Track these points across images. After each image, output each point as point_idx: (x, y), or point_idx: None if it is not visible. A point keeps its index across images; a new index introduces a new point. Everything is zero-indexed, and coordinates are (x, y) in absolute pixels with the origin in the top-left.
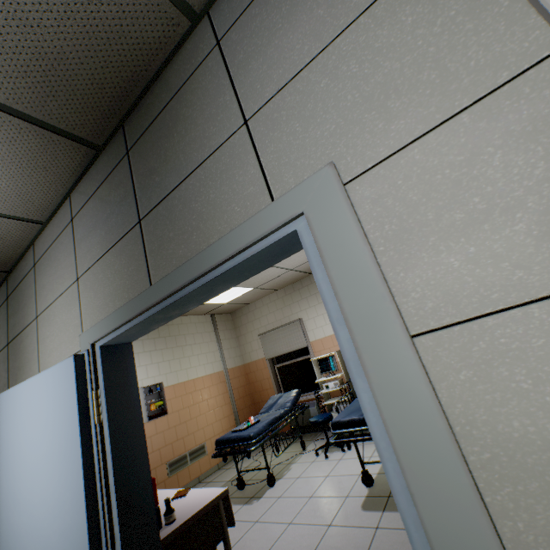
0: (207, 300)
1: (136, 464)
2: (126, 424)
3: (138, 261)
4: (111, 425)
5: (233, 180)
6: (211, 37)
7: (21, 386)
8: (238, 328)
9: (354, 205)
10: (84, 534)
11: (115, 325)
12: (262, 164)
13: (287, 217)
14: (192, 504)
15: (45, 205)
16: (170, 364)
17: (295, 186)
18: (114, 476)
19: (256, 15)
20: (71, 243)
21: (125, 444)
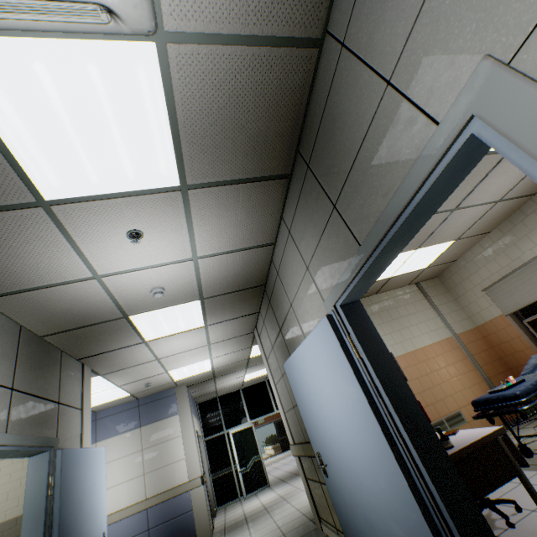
0: (409, 241)
1: (398, 387)
2: (379, 358)
3: (344, 234)
4: (368, 358)
5: (395, 132)
6: (336, 45)
7: (301, 347)
8: (452, 290)
9: (527, 74)
10: (379, 433)
11: (345, 285)
12: (416, 104)
13: (457, 129)
14: (466, 438)
15: (272, 231)
16: (392, 337)
17: (454, 100)
18: (385, 393)
19: (364, 0)
20: (294, 247)
21: (384, 372)
